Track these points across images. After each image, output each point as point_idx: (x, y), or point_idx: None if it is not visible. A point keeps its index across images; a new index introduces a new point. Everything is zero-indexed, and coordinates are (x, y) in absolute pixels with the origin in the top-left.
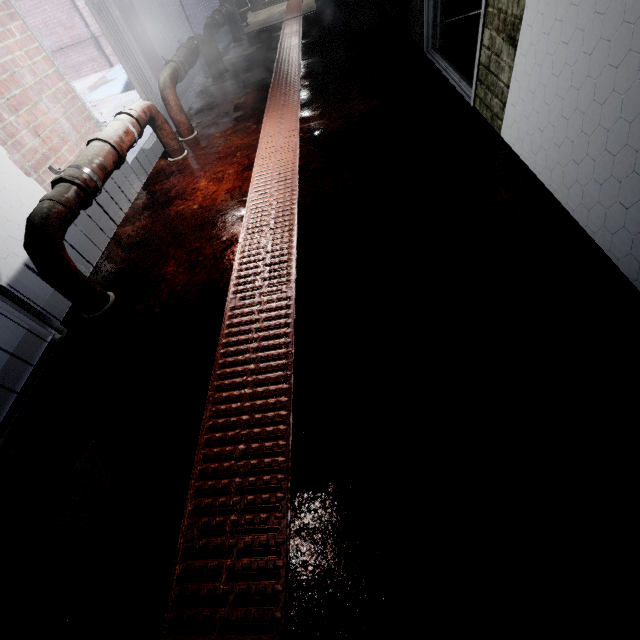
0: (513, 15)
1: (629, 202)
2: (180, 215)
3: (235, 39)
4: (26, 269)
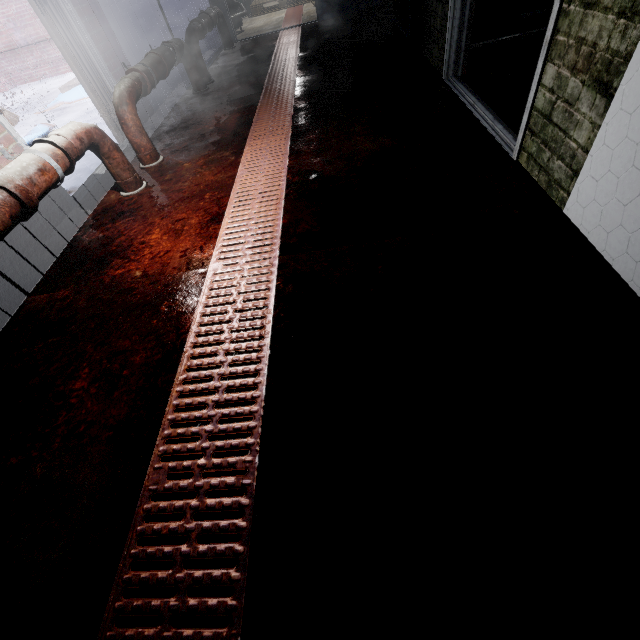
0: (610, 50)
1: None
2: (115, 285)
3: (226, 46)
4: None
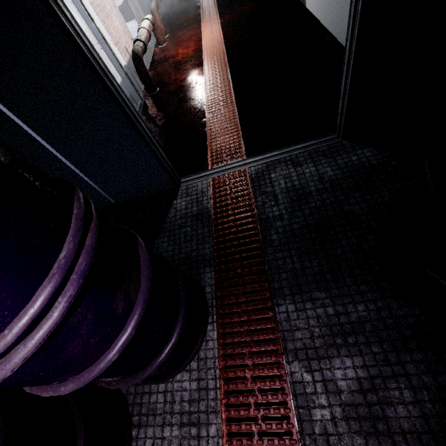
0: None
1: (332, 9)
2: (174, 62)
3: None
4: (122, 83)
